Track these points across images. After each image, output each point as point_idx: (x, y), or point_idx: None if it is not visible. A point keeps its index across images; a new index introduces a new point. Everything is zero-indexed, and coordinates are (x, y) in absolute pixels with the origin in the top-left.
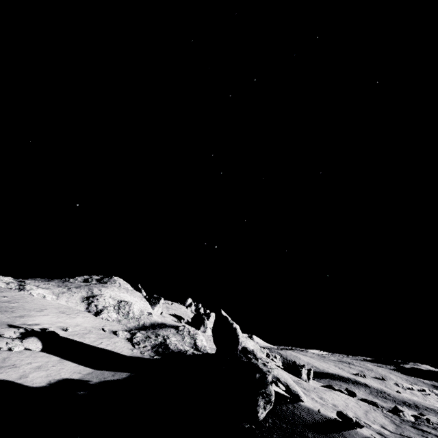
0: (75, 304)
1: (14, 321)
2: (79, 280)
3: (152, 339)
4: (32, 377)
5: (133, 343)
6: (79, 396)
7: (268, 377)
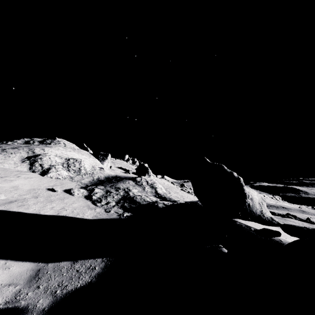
0: (14, 166)
1: None
2: (18, 143)
3: (114, 193)
4: None
5: (93, 201)
6: None
7: None
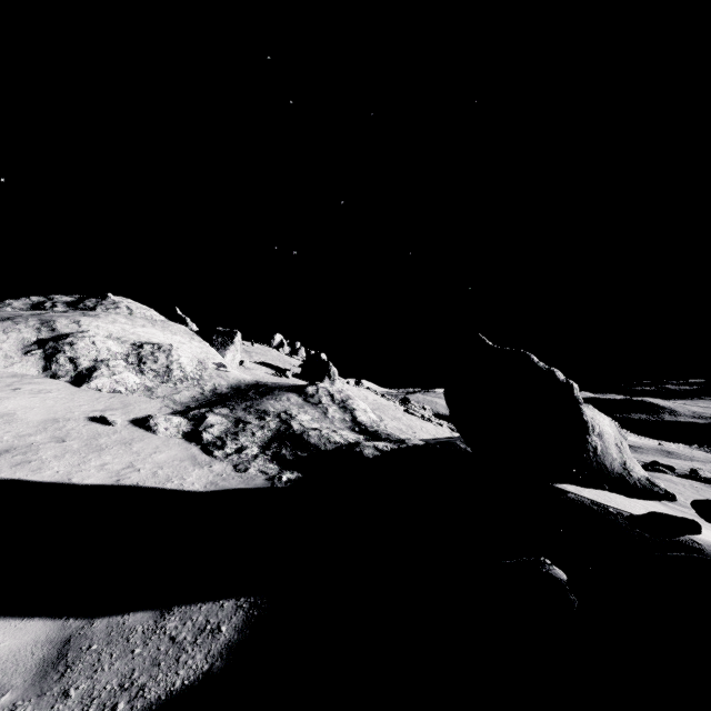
0: (4, 362)
1: None
2: (15, 307)
3: (254, 425)
4: None
5: (204, 446)
6: None
7: None
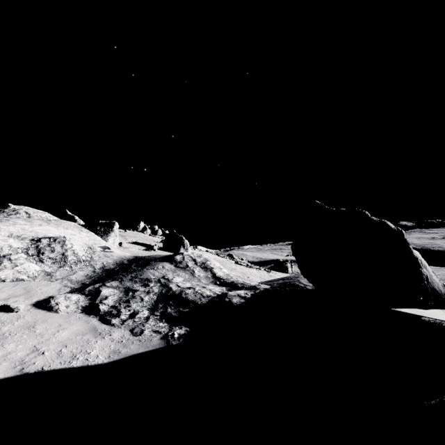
0: None
1: None
2: None
3: (141, 292)
4: None
5: (102, 316)
6: None
7: None
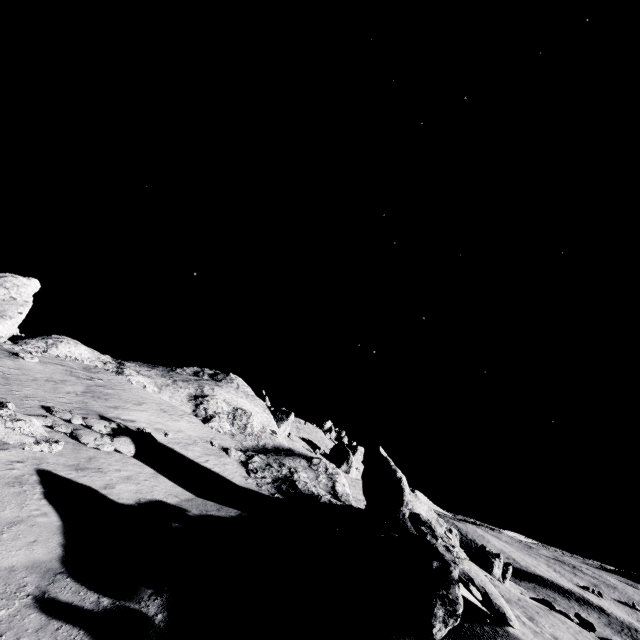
0: (180, 403)
1: (106, 412)
2: (187, 372)
3: (275, 468)
4: (119, 489)
5: (248, 470)
6: (173, 529)
7: (453, 571)
